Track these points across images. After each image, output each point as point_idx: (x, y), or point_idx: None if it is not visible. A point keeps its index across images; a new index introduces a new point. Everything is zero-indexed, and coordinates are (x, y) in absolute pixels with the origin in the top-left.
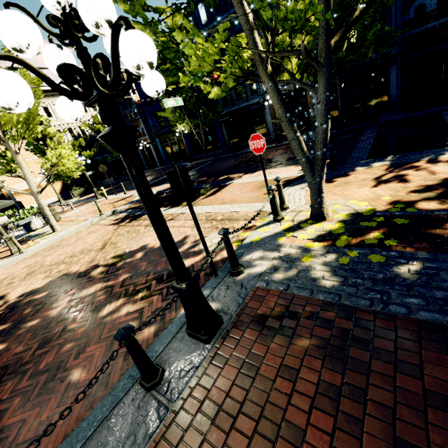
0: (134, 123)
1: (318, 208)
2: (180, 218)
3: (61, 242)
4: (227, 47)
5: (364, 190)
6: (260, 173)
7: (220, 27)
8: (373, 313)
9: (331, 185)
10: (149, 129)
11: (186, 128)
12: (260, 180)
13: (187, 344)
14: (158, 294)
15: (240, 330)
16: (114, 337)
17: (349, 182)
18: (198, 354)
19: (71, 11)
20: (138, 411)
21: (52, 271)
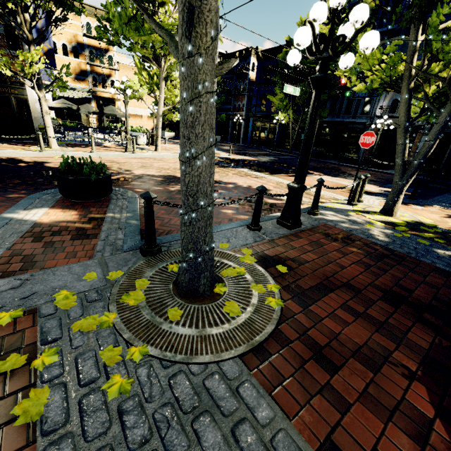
0: (238, 97)
1: (390, 205)
2: (264, 179)
3: (163, 159)
4: (391, 57)
5: (434, 216)
6: (340, 179)
7: (394, 42)
8: (407, 256)
9: (405, 206)
10: (248, 108)
11: (285, 119)
12: (339, 183)
13: (276, 226)
14: (249, 206)
15: (312, 233)
16: (257, 188)
17: (423, 209)
18: (283, 231)
19: (342, 9)
20: (246, 234)
21: (162, 171)
